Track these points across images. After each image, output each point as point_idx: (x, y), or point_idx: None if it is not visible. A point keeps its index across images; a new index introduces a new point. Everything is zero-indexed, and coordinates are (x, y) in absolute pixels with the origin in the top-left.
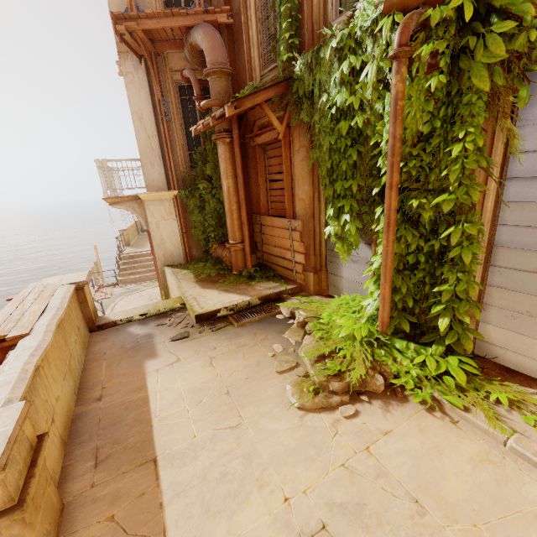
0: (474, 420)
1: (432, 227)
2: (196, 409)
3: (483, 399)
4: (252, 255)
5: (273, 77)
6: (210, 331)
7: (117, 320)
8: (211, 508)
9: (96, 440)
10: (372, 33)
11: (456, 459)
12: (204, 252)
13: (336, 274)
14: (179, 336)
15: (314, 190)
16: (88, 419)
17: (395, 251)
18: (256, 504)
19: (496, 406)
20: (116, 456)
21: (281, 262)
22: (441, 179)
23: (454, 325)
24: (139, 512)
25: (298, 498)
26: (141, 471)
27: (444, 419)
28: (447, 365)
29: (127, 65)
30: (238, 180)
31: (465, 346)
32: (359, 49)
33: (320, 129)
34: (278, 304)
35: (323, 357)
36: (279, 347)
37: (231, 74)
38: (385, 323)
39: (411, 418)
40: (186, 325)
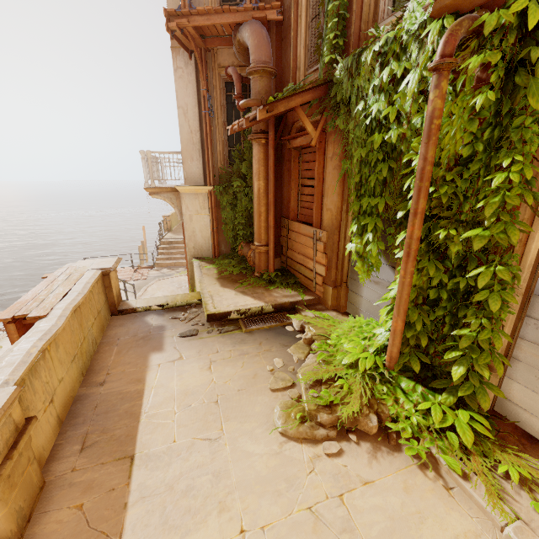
0: (471, 492)
1: (460, 263)
2: (183, 412)
3: (490, 469)
4: (277, 258)
5: (316, 78)
6: (217, 333)
7: (136, 308)
8: (168, 521)
9: (88, 424)
10: (418, 38)
11: (438, 533)
12: (231, 249)
13: (355, 292)
14: (187, 333)
15: (343, 201)
16: (87, 402)
17: (415, 282)
18: (211, 528)
19: (503, 480)
20: (100, 445)
21: (303, 270)
22: (477, 211)
23: (470, 377)
24: (105, 507)
25: (254, 533)
26: (117, 466)
27: (436, 482)
28: (455, 419)
29: (179, 60)
30: (269, 183)
31: (480, 402)
32: (403, 55)
33: (353, 139)
34: (290, 315)
35: (320, 382)
36: (280, 362)
37: (273, 73)
38: (393, 358)
39: (399, 471)
40: (197, 323)
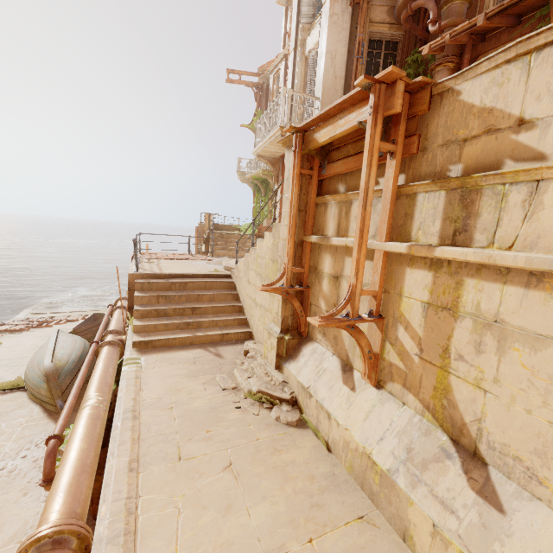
0: None
1: None
2: None
3: None
4: None
5: None
6: None
7: None
8: None
9: None
10: None
11: None
12: None
13: None
14: None
15: None
16: None
17: None
18: None
19: None
20: None
21: None
22: None
23: None
24: None
25: None
26: None
27: None
28: None
29: (336, 7)
30: None
31: None
32: None
33: None
34: None
35: None
36: None
37: (469, 5)
38: None
39: None
40: None
